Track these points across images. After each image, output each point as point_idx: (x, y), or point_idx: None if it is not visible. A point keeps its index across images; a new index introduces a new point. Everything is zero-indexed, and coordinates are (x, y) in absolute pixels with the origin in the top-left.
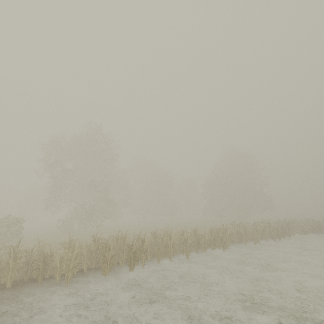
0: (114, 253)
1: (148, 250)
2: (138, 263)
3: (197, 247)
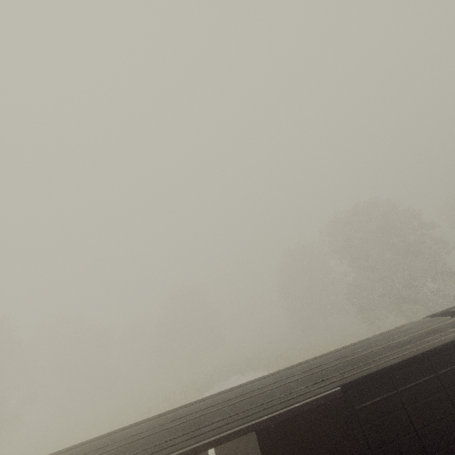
0: None
1: None
2: None
3: None
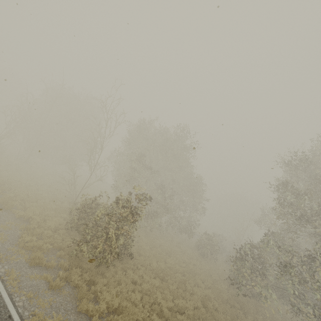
0: None
1: None
2: None
3: None
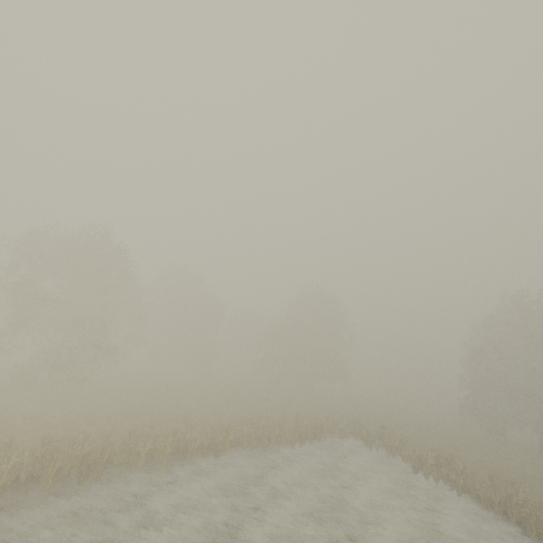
0: (67, 459)
1: (116, 454)
2: (94, 474)
3: (182, 455)
